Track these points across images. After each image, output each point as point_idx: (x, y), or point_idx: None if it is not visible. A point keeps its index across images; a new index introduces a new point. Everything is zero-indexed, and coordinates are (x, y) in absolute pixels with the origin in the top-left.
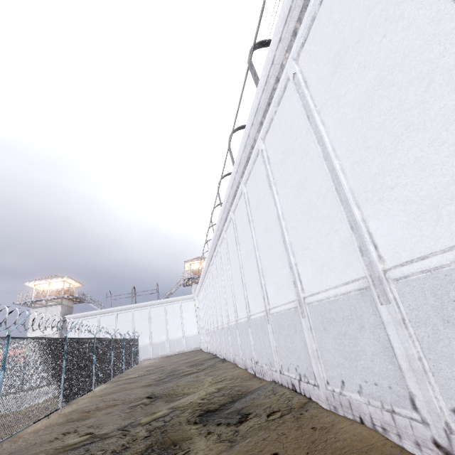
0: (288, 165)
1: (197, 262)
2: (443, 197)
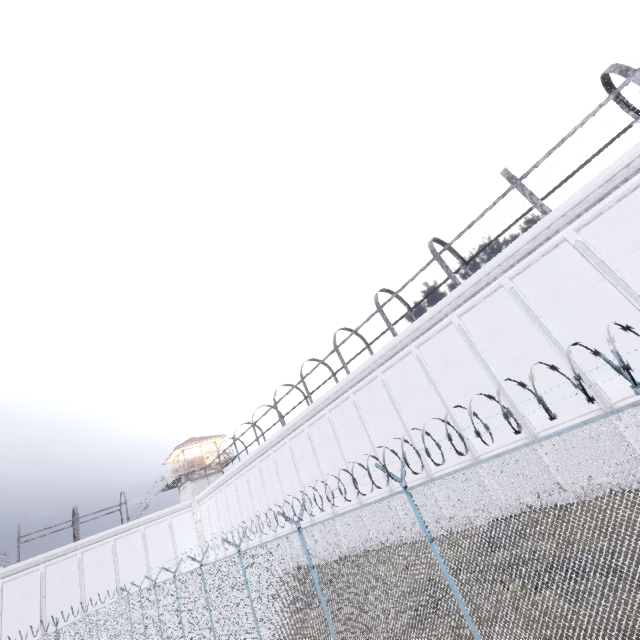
0: (504, 342)
1: (194, 446)
2: (639, 370)
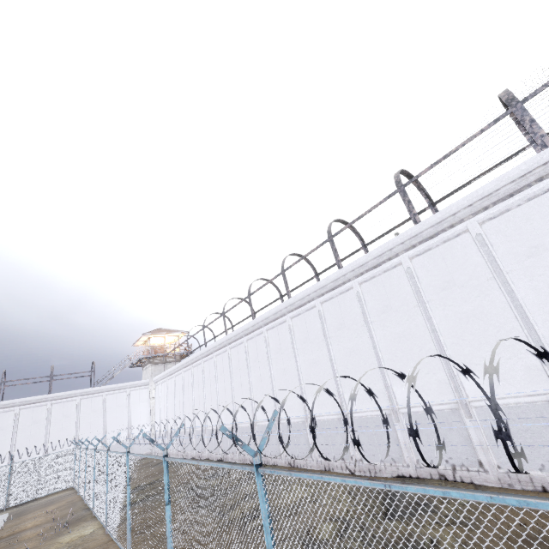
0: (455, 294)
1: (160, 336)
2: None
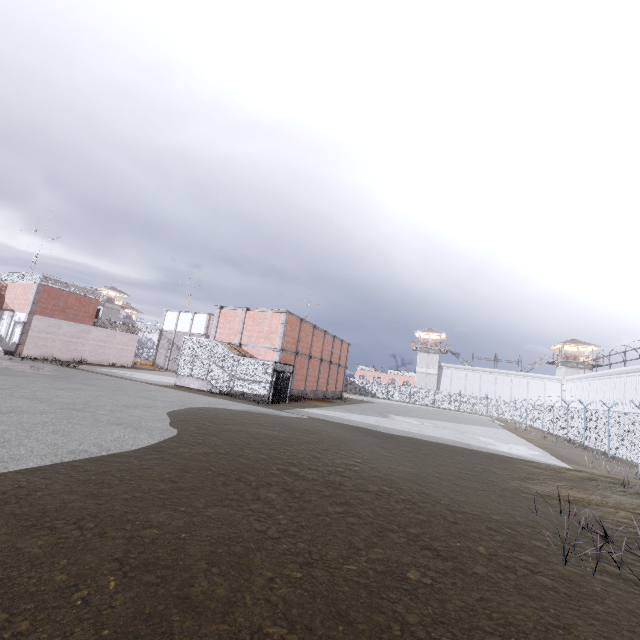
0: None
1: (573, 346)
2: None
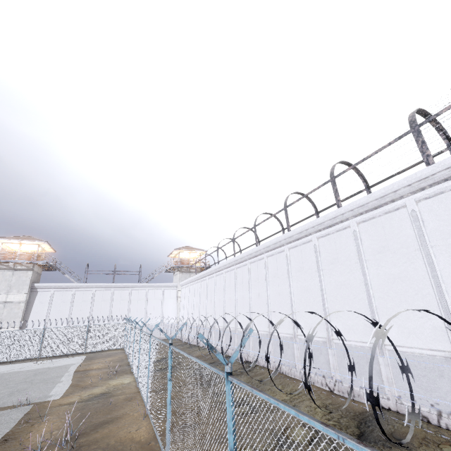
0: None
1: (186, 252)
2: None
